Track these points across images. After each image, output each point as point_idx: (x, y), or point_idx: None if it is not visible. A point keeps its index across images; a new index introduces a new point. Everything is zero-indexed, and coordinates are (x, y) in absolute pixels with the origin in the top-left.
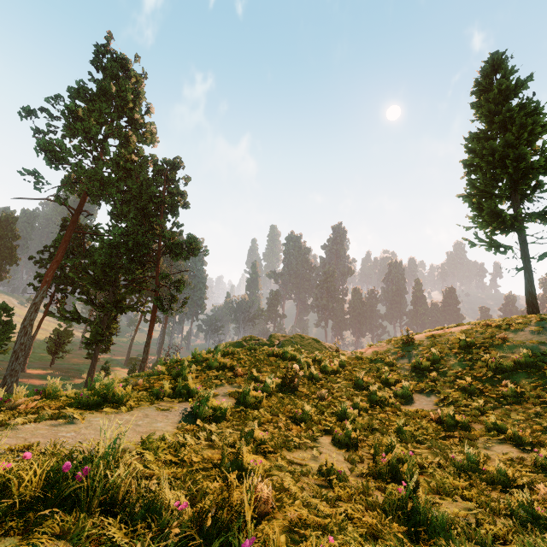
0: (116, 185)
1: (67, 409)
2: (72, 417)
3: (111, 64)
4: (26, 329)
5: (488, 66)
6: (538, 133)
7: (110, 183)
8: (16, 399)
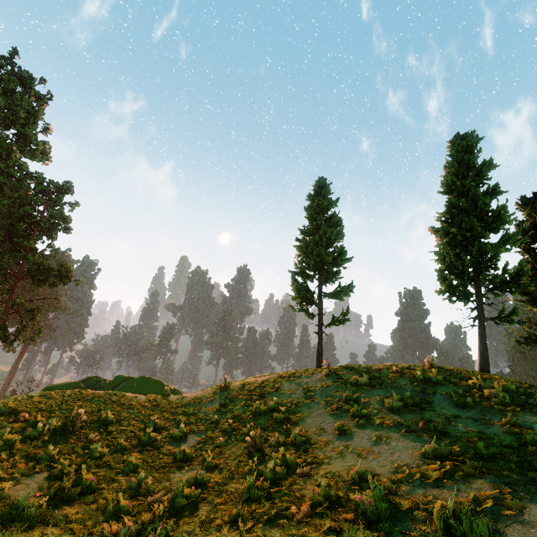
0: None
1: None
2: None
3: (9, 77)
4: None
5: (316, 185)
6: (334, 239)
7: None
8: None
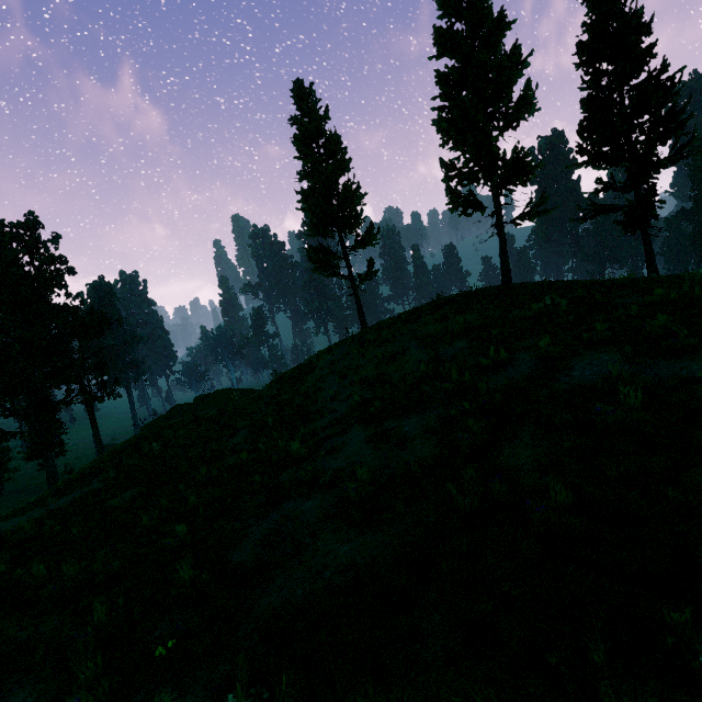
0: None
1: None
2: None
3: None
4: None
5: (294, 97)
6: (335, 177)
7: None
8: None
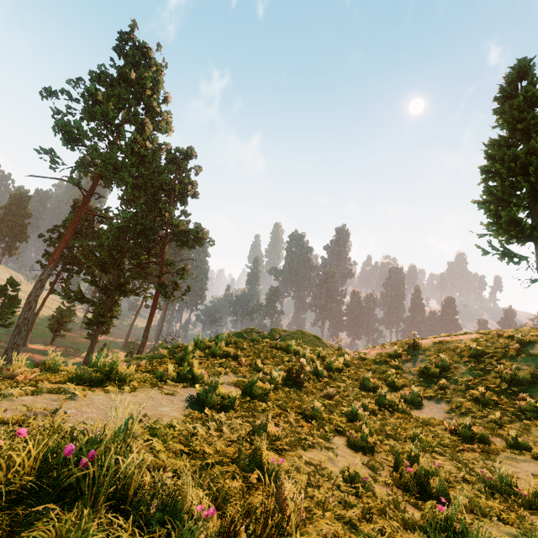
0: (129, 169)
1: (67, 384)
2: (72, 393)
3: (133, 51)
4: (30, 304)
5: (514, 72)
6: None
7: (123, 167)
8: (15, 369)
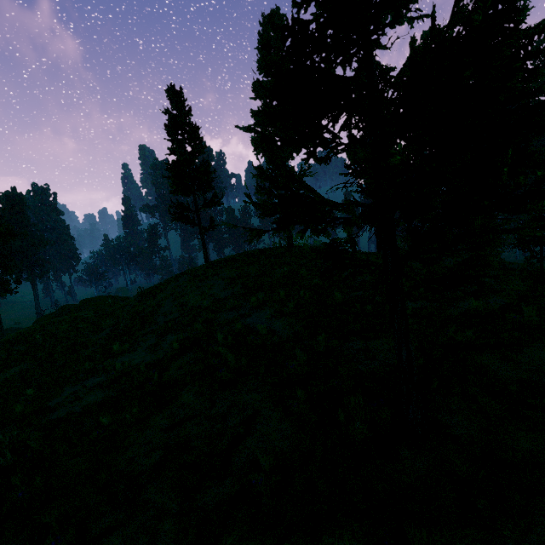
0: None
1: None
2: None
3: None
4: None
5: (167, 96)
6: (191, 158)
7: None
8: None
